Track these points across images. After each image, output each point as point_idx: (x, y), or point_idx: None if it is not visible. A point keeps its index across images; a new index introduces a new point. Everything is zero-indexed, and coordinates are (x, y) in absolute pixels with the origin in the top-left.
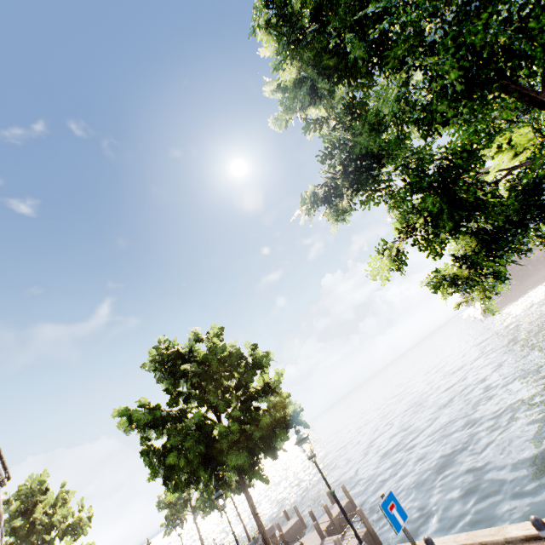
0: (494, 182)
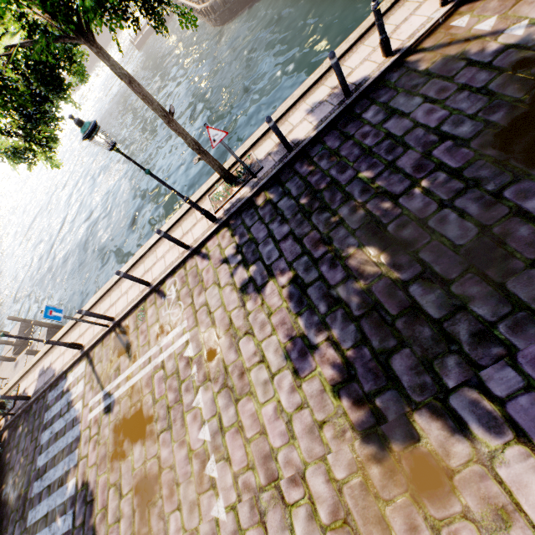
0: (7, 55)
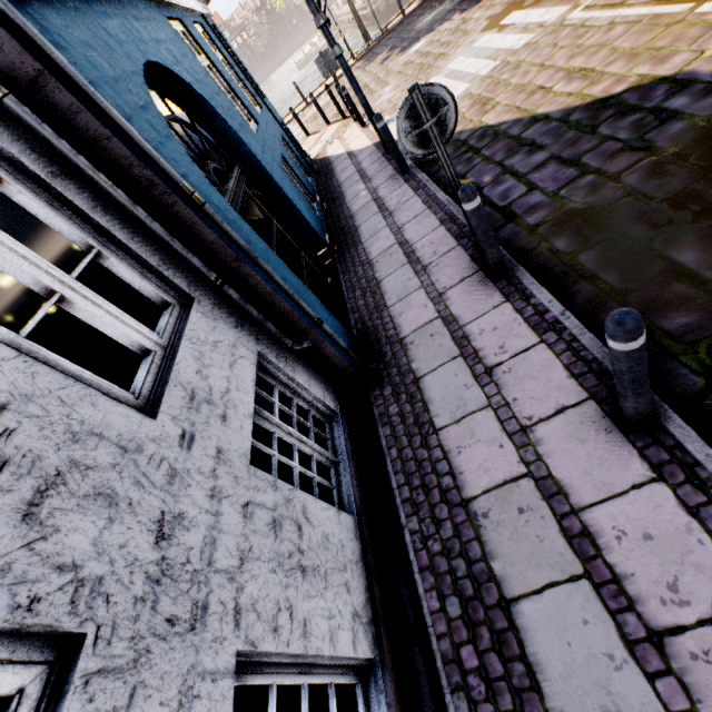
0: None
